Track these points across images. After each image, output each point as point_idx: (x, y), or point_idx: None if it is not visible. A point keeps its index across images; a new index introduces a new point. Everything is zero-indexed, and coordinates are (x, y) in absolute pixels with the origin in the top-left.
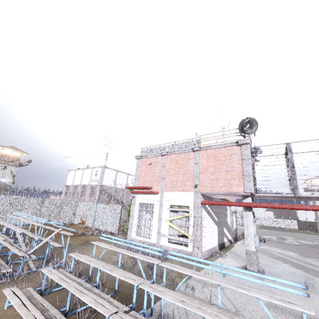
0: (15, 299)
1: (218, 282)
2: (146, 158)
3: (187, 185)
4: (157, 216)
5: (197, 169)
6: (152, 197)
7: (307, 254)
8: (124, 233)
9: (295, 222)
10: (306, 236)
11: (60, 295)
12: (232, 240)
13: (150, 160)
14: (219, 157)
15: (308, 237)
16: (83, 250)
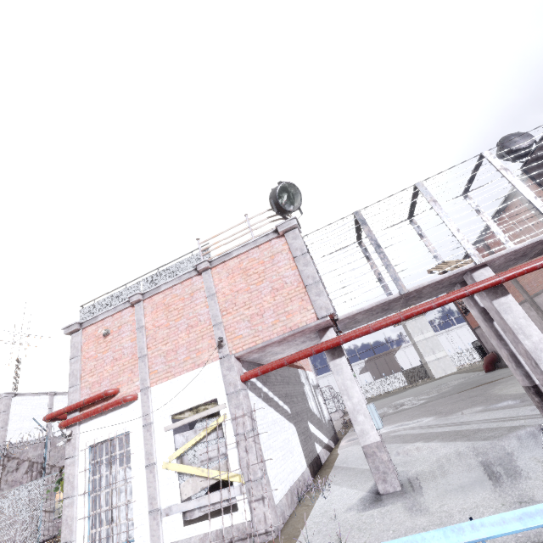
0: None
1: None
2: (94, 324)
3: (202, 349)
4: (143, 462)
5: (215, 307)
6: (123, 414)
7: (445, 410)
8: None
9: (401, 375)
10: (423, 388)
11: None
12: (330, 444)
13: (105, 326)
14: (251, 268)
15: (426, 387)
16: None
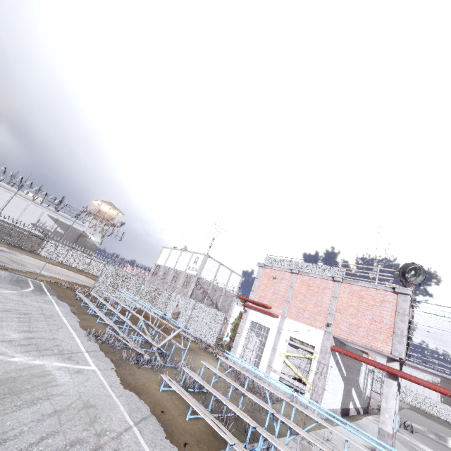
0: (174, 386)
1: (347, 437)
2: (270, 269)
3: (317, 319)
4: (271, 345)
5: (334, 305)
6: (269, 319)
7: None
8: (222, 349)
9: None
10: None
11: (191, 396)
12: (360, 410)
13: (275, 273)
14: (365, 298)
15: None
16: (188, 357)
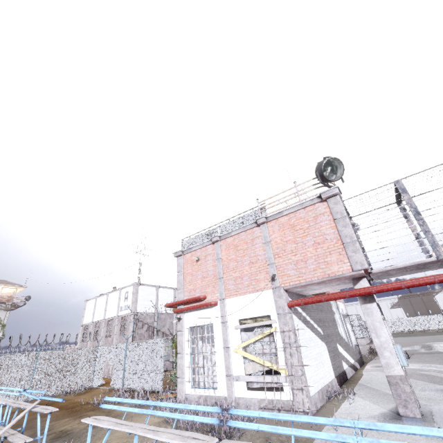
0: None
1: None
2: (190, 252)
3: (259, 280)
4: (222, 344)
5: (270, 251)
6: (209, 312)
7: None
8: (175, 387)
9: (440, 317)
10: None
11: None
12: (355, 365)
13: (196, 255)
14: (298, 225)
15: None
16: (91, 439)
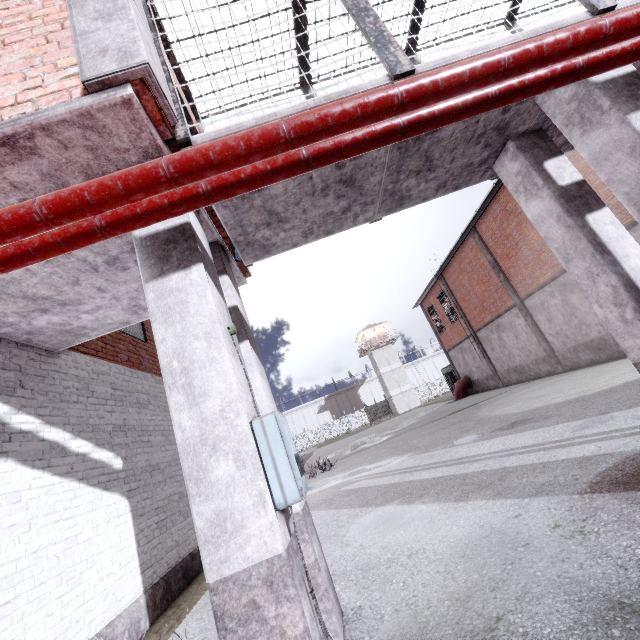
0: None
1: None
2: None
3: None
4: None
5: None
6: None
7: (423, 443)
8: None
9: (363, 413)
10: (387, 423)
11: None
12: None
13: None
14: None
15: (390, 422)
16: None
